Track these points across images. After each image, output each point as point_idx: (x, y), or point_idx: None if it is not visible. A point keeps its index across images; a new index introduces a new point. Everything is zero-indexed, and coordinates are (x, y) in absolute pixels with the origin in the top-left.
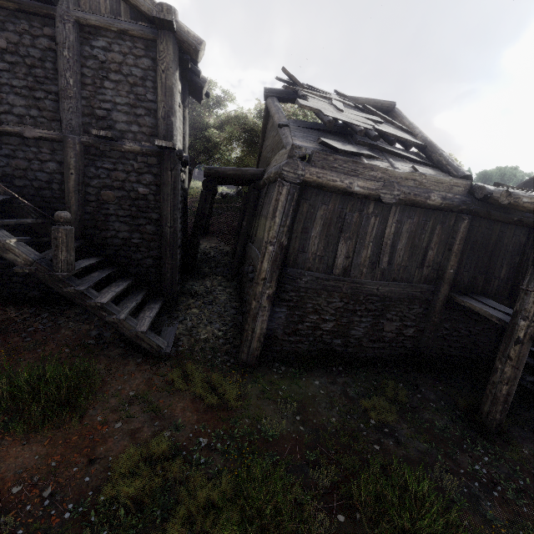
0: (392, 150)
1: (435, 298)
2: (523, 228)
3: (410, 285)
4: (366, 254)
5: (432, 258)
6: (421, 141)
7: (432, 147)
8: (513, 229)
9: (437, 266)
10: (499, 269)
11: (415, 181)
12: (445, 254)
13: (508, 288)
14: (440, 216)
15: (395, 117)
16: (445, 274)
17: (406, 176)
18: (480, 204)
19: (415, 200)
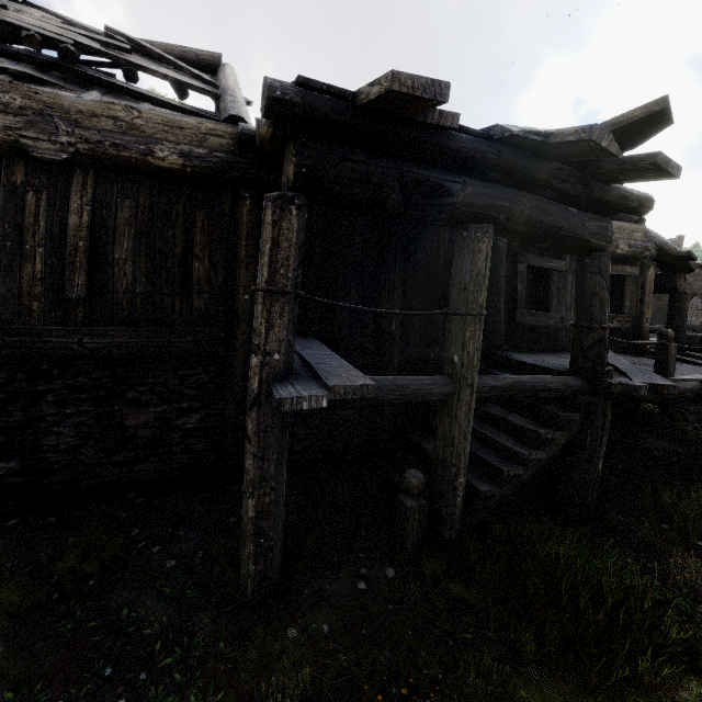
0: (109, 80)
1: (232, 350)
2: (370, 217)
3: (166, 330)
4: (33, 271)
5: (205, 275)
6: (220, 91)
7: (223, 93)
8: (352, 218)
9: (221, 291)
10: (345, 290)
11: (118, 121)
12: (230, 266)
13: (371, 321)
14: (199, 194)
15: (217, 73)
16: (236, 303)
17: (93, 109)
18: (269, 170)
19: (119, 157)
